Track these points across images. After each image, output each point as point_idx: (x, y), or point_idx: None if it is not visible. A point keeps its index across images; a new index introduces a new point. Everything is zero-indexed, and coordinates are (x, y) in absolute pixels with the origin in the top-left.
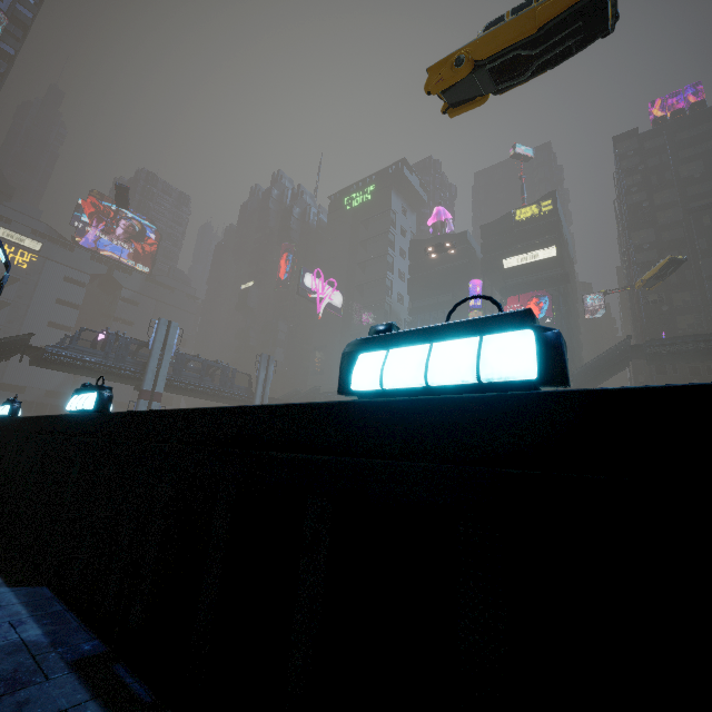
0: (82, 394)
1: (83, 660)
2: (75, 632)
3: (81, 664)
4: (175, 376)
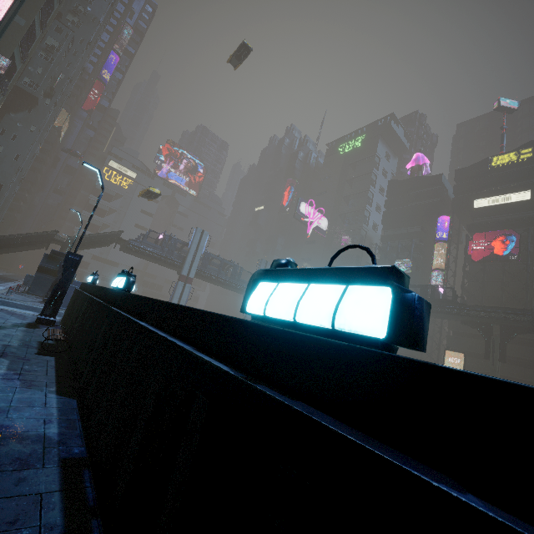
0: (120, 277)
1: (70, 459)
2: (75, 437)
3: (67, 462)
4: (202, 268)
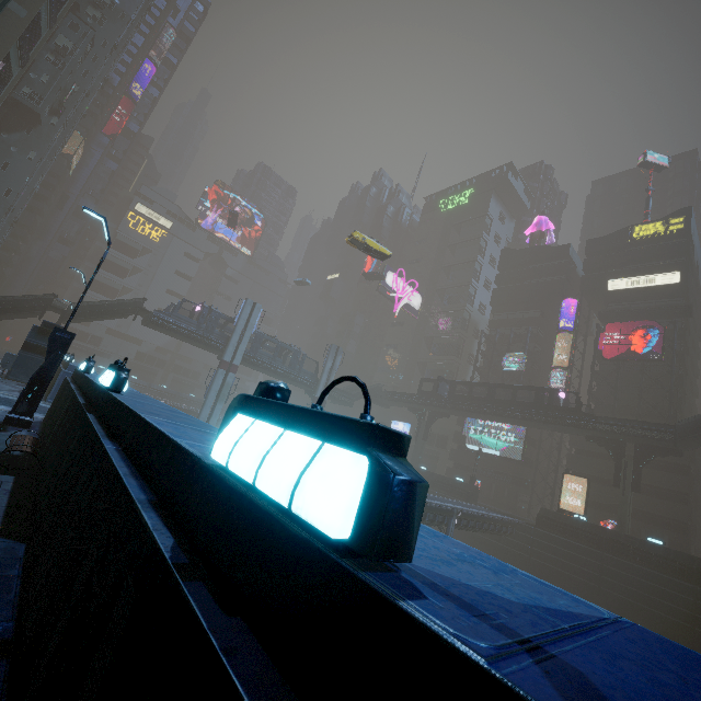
0: (110, 370)
1: None
2: (4, 606)
3: None
4: (251, 352)
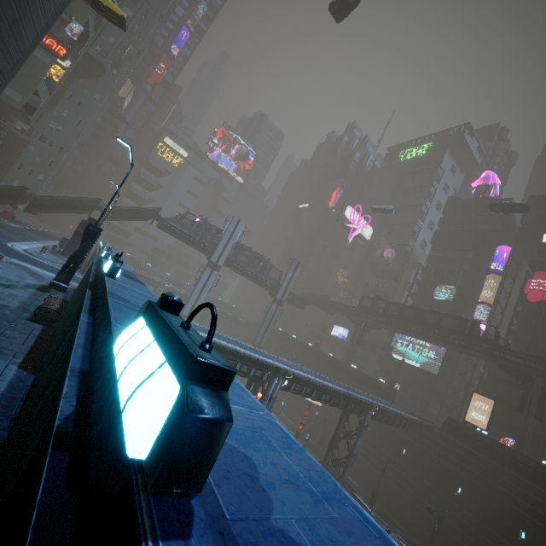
0: (111, 260)
1: None
2: (5, 419)
3: None
4: (232, 257)
